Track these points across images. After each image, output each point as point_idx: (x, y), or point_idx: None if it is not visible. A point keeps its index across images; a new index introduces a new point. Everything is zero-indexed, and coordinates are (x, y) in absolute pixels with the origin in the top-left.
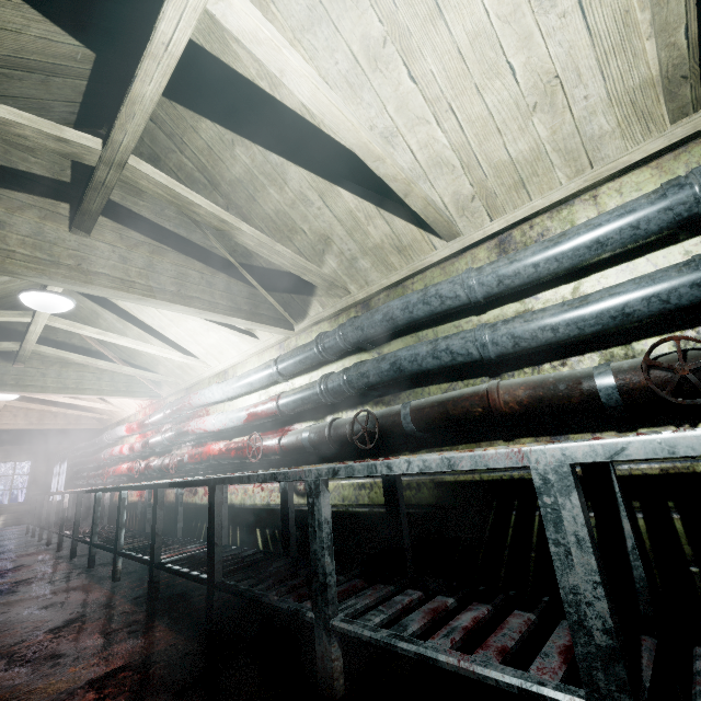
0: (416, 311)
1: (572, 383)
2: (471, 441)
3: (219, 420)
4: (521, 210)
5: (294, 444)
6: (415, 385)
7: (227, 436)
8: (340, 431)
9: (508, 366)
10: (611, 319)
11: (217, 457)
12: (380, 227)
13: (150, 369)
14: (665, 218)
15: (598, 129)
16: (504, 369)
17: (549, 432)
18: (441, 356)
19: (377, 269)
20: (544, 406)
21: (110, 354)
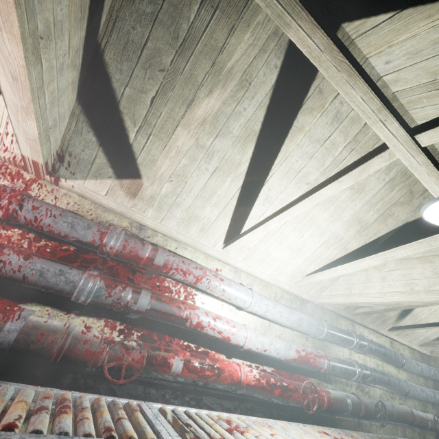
0: (392, 358)
1: (425, 418)
2: (387, 426)
3: (261, 340)
4: (400, 339)
5: (341, 406)
6: (372, 386)
7: (224, 349)
8: (369, 408)
9: (394, 395)
10: (425, 399)
11: (250, 388)
12: (393, 313)
13: (138, 162)
14: (428, 375)
15: (419, 338)
16: (393, 395)
17: (403, 428)
18: (401, 387)
19: (372, 319)
20: (421, 424)
21: (109, 62)
